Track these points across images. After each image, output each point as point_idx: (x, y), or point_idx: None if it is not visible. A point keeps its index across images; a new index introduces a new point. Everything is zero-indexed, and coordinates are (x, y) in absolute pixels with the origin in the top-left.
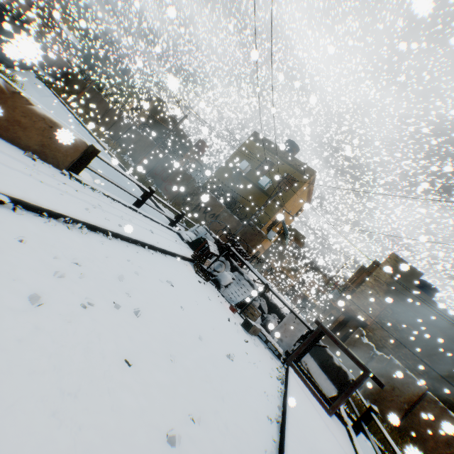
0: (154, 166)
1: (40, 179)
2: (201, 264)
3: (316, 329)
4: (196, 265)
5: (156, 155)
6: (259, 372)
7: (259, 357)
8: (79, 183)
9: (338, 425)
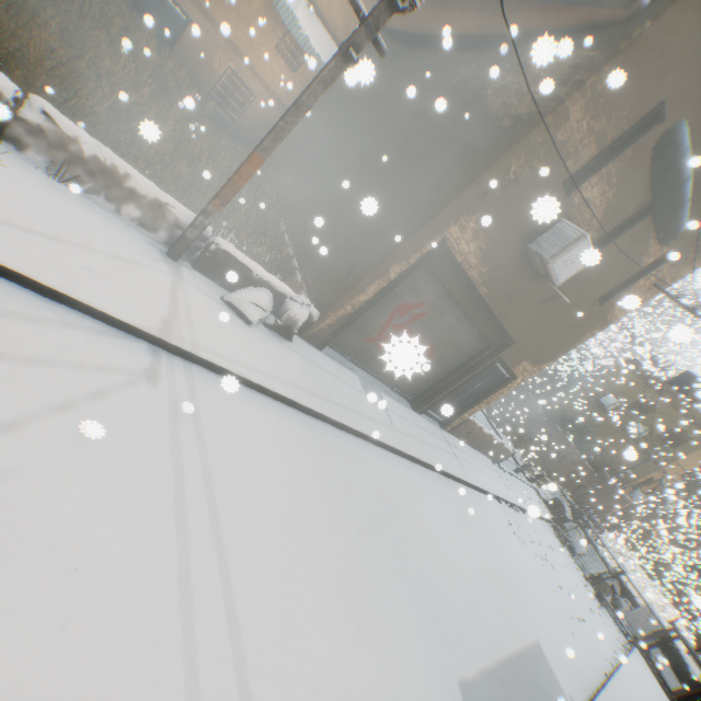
0: None
1: (504, 483)
2: (559, 529)
3: (667, 627)
4: (556, 529)
5: None
6: (608, 630)
7: (608, 623)
8: (502, 469)
9: None
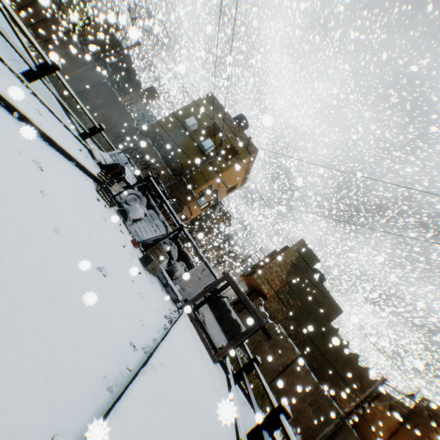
0: (88, 89)
1: None
2: (108, 187)
3: (222, 277)
4: (101, 184)
5: (92, 77)
6: (143, 303)
7: (150, 293)
8: None
9: (219, 372)
